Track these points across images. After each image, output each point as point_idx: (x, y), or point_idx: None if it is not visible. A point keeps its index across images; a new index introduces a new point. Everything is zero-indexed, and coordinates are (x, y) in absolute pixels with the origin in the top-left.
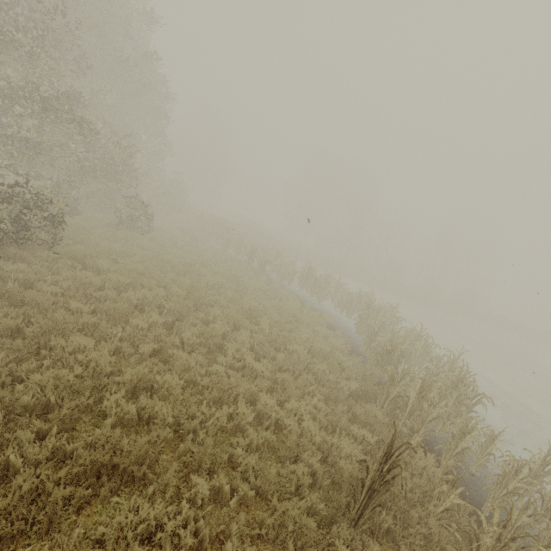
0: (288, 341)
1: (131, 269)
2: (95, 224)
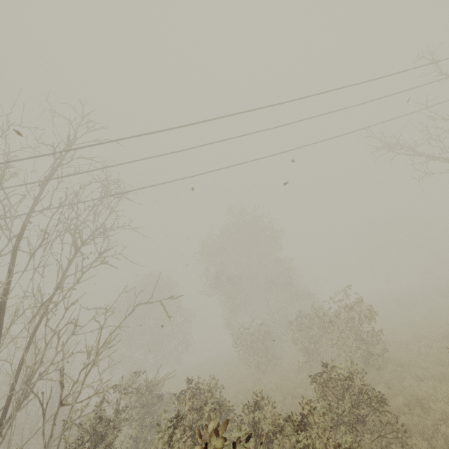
0: None
1: None
2: None
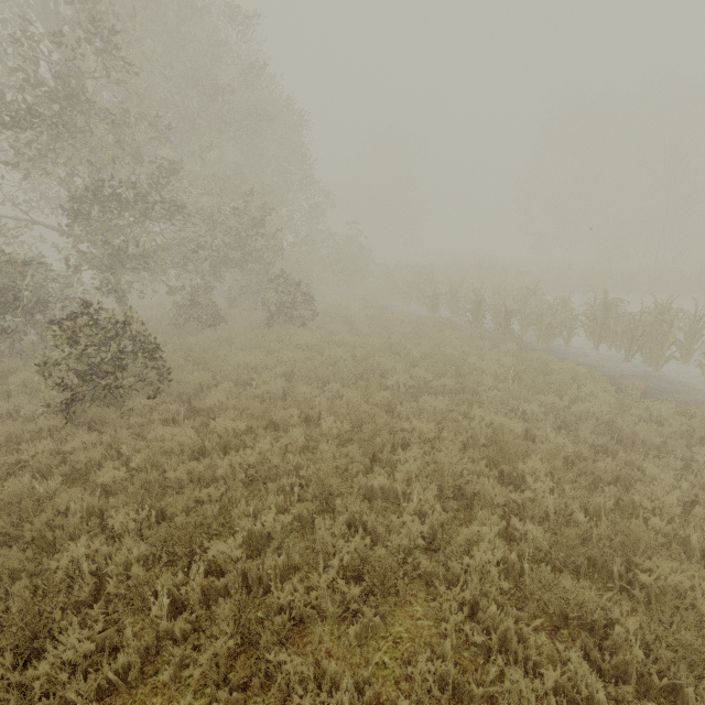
0: (630, 540)
1: (264, 394)
2: (240, 329)
